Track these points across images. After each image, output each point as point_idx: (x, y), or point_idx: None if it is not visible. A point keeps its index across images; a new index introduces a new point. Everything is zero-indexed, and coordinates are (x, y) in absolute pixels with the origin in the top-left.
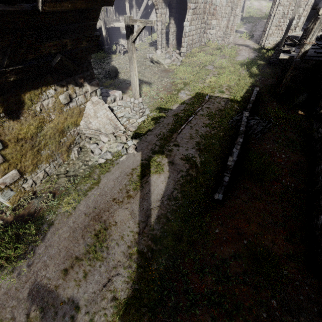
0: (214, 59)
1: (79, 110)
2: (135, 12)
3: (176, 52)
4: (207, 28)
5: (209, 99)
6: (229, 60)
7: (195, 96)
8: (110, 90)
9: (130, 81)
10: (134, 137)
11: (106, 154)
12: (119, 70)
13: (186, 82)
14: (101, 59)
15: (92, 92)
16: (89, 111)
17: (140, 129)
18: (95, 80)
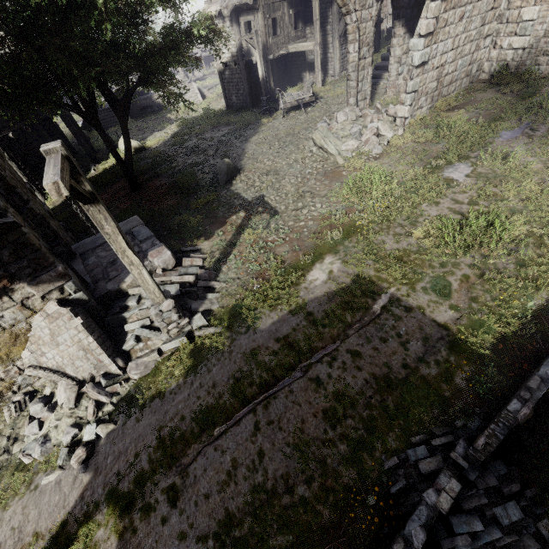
0: (488, 137)
1: (11, 334)
2: (336, 14)
3: (389, 113)
4: (504, 32)
5: (378, 315)
6: (542, 142)
7: (343, 294)
8: (156, 247)
9: (241, 200)
10: (124, 402)
11: (34, 446)
12: (247, 163)
13: (358, 223)
14: (243, 128)
15: (50, 292)
16: (41, 331)
17: (153, 375)
18: (52, 270)
